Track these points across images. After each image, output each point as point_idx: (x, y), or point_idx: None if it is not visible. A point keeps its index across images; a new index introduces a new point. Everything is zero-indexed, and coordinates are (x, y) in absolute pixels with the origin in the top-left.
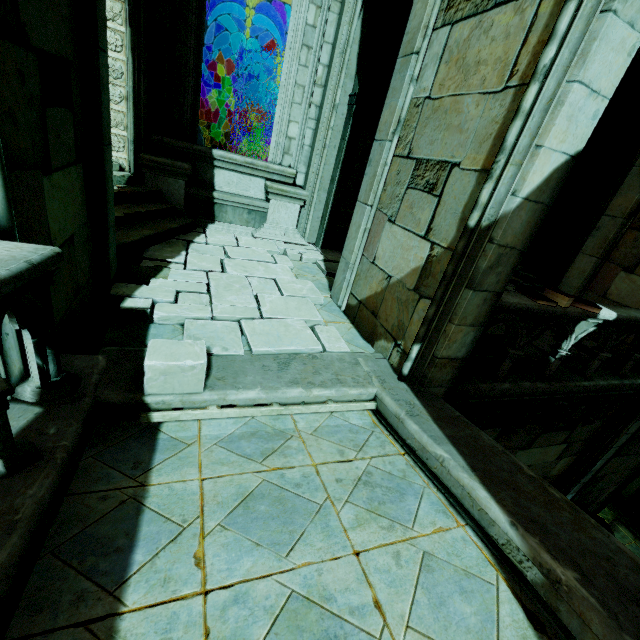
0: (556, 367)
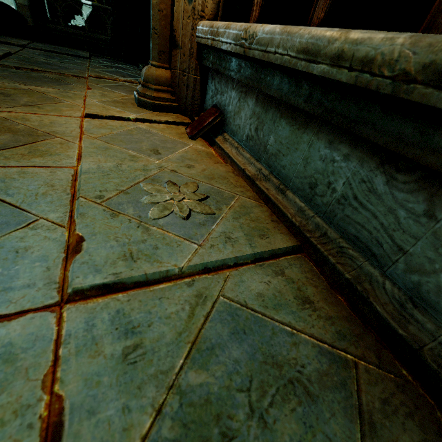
0: (87, 27)
